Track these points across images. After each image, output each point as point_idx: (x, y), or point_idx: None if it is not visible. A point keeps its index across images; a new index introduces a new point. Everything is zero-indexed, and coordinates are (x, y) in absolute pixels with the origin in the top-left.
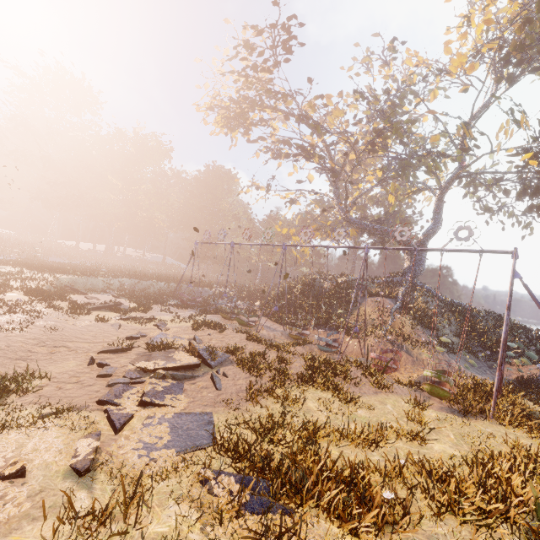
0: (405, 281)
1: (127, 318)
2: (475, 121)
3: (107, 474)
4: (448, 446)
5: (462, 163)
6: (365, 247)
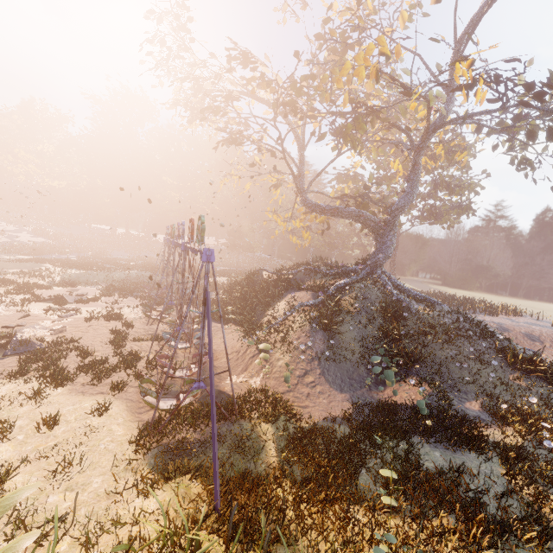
0: (359, 271)
1: (47, 309)
2: (466, 40)
3: None
4: (14, 450)
5: (431, 108)
6: (183, 245)
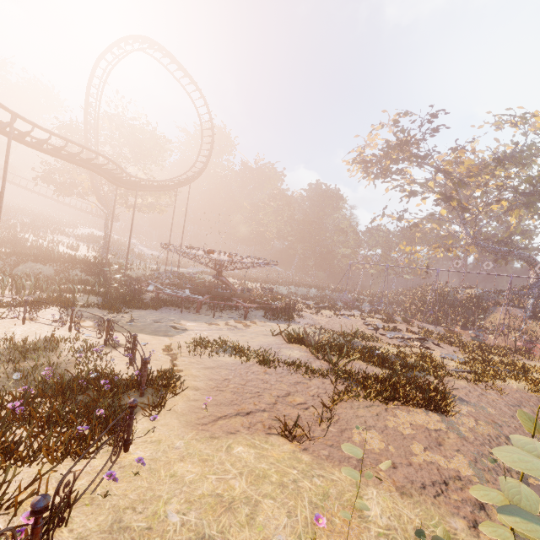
0: (532, 294)
1: (344, 314)
2: None
3: (452, 359)
4: None
5: None
6: (510, 276)
